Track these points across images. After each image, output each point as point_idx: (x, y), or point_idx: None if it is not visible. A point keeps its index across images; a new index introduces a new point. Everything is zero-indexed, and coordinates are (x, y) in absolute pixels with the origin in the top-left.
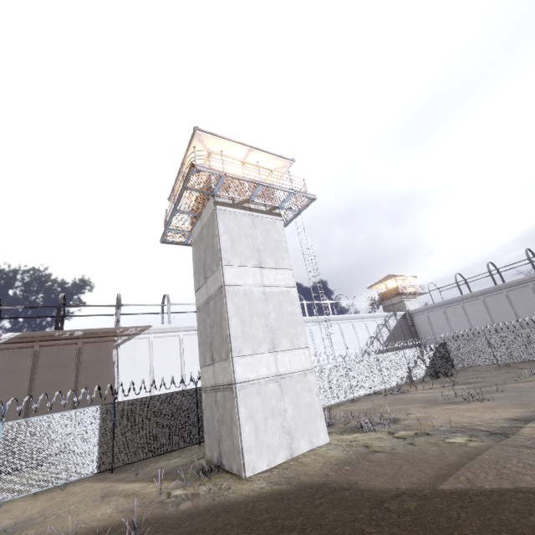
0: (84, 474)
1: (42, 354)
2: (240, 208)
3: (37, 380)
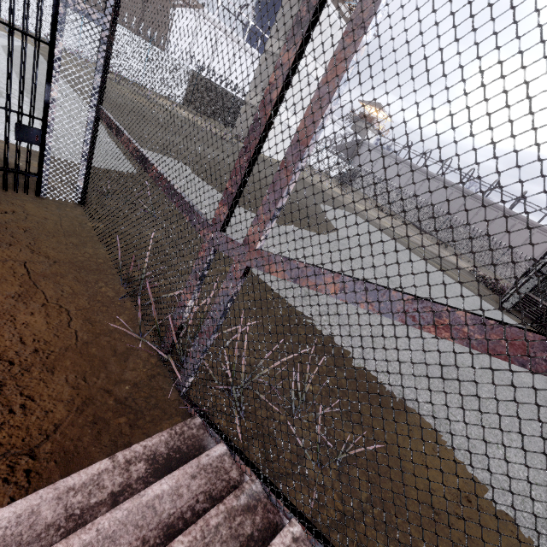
0: (177, 100)
1: None
2: (335, 6)
3: None
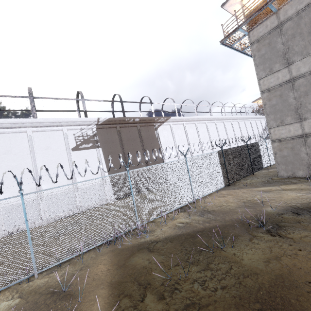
0: (220, 186)
1: (121, 132)
2: None
3: (124, 147)
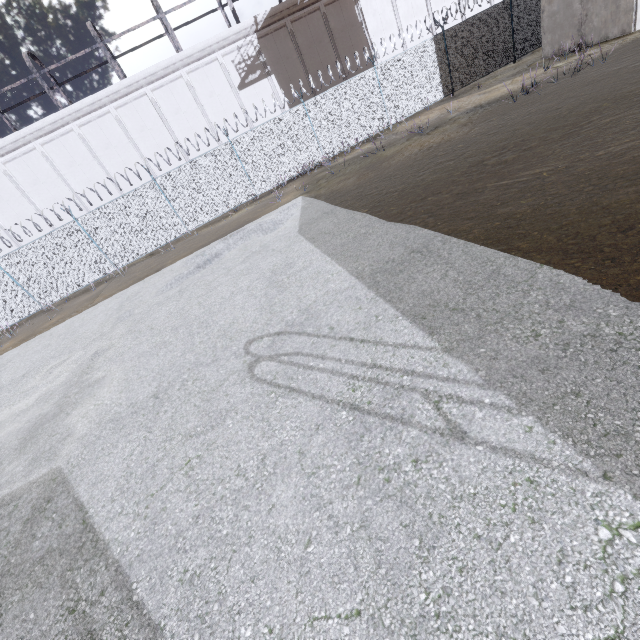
0: (435, 100)
1: (296, 33)
2: None
3: (307, 64)
